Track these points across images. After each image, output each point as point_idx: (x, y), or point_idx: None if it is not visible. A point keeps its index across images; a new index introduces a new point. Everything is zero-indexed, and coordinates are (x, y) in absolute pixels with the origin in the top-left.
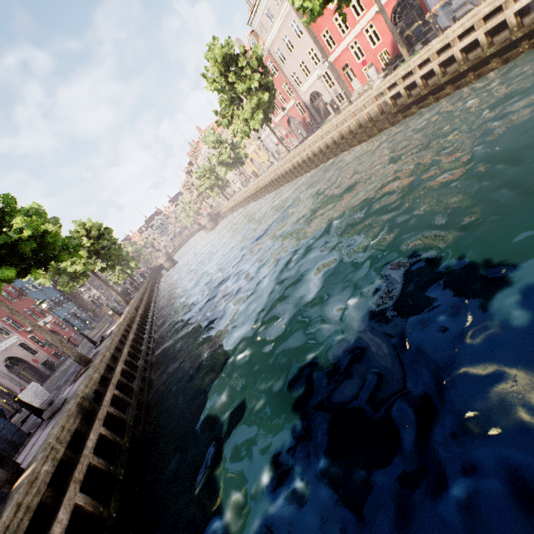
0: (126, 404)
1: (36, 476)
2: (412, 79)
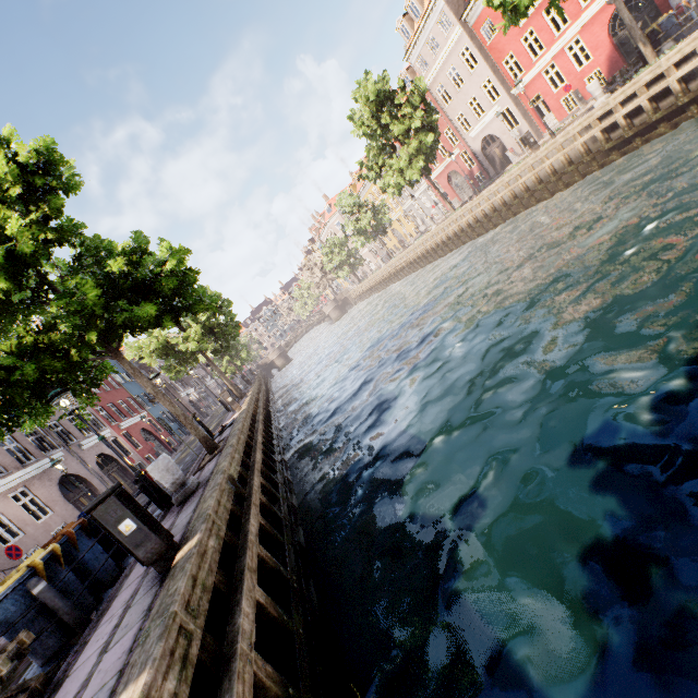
0: (274, 499)
1: (204, 549)
2: (664, 84)
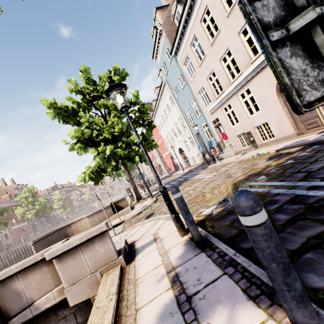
0: None
1: None
2: None
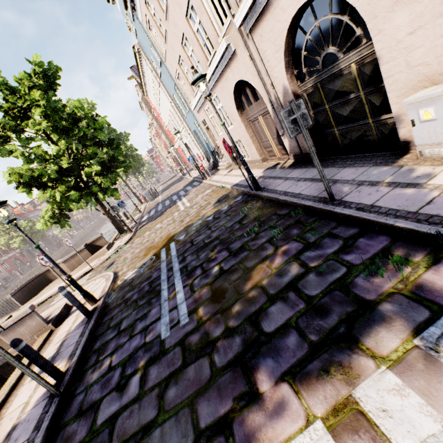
0: None
1: None
2: None
